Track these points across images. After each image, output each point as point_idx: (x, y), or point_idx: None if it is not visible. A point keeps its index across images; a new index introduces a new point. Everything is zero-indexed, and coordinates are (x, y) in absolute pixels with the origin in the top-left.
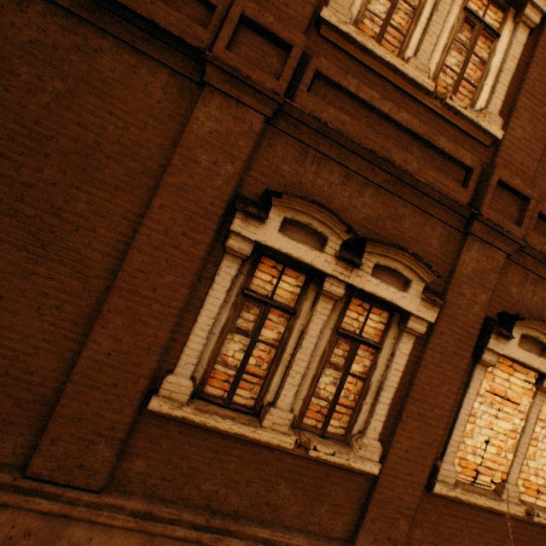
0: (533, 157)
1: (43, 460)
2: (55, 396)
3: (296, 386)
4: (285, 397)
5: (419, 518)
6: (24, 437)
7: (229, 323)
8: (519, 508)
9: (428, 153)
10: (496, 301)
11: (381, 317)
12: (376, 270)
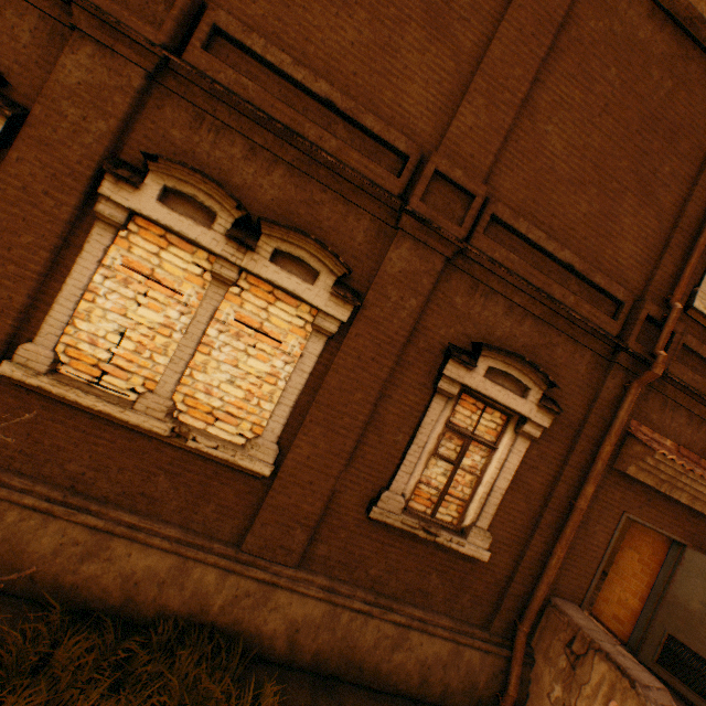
0: None
1: None
2: None
3: None
4: None
5: None
6: None
7: None
8: (162, 425)
9: None
10: (145, 145)
11: None
12: None
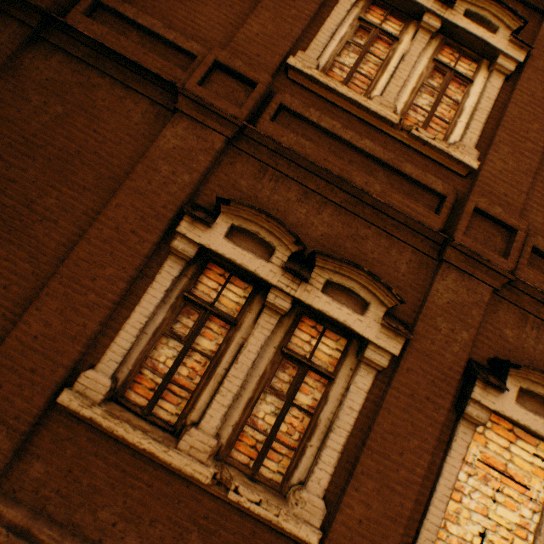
0: (519, 189)
1: None
2: None
3: (226, 406)
4: (211, 418)
5: None
6: None
7: (165, 325)
8: None
9: (395, 179)
10: (486, 343)
11: (339, 345)
12: (330, 288)
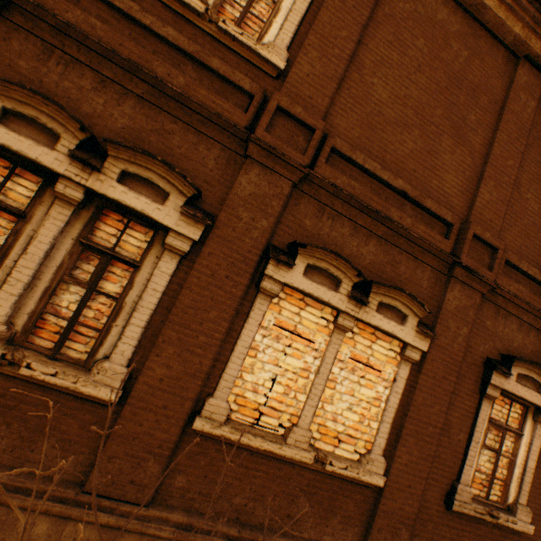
0: (325, 93)
1: None
2: None
3: (16, 295)
4: None
5: (184, 462)
6: None
7: None
8: (308, 455)
9: (206, 75)
10: (287, 232)
11: (151, 238)
12: (130, 180)
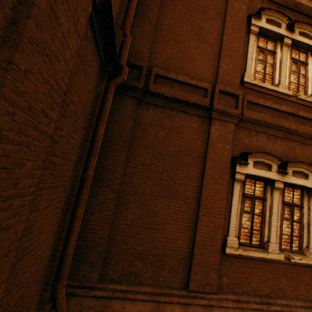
0: None
1: (193, 283)
2: (188, 255)
3: (275, 231)
4: (272, 237)
5: None
6: (181, 274)
7: (241, 209)
8: None
9: (296, 118)
10: None
11: (297, 192)
12: (292, 173)
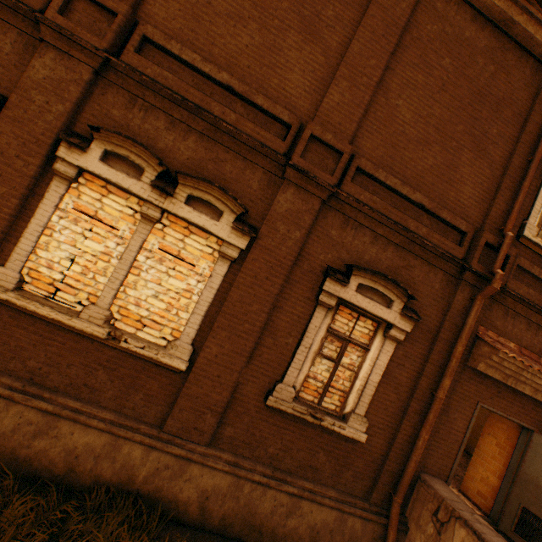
0: None
1: None
2: None
3: None
4: None
5: None
6: None
7: None
8: (101, 330)
9: None
10: (93, 121)
11: None
12: None
